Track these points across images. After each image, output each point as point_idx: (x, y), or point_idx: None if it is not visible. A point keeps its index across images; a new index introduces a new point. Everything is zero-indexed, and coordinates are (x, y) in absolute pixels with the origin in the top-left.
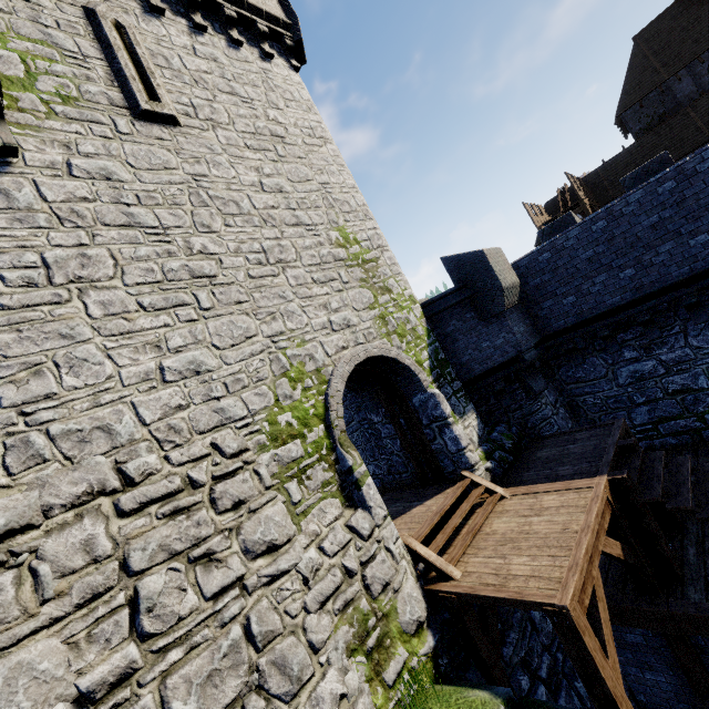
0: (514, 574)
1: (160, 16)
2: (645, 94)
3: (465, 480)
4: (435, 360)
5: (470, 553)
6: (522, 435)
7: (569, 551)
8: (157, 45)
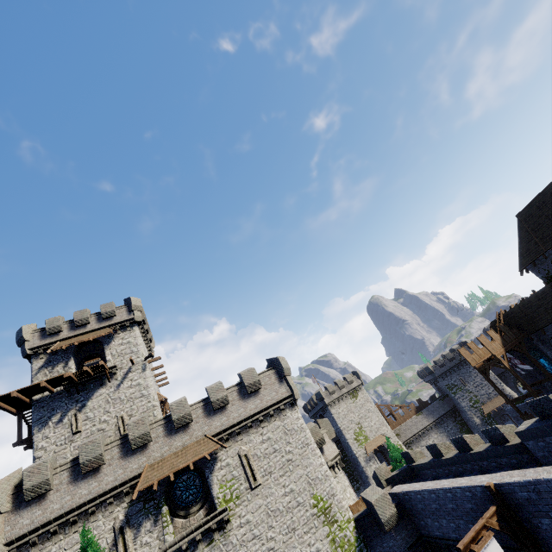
0: None
1: (254, 434)
2: (533, 259)
3: None
4: None
5: None
6: None
7: None
8: (254, 450)
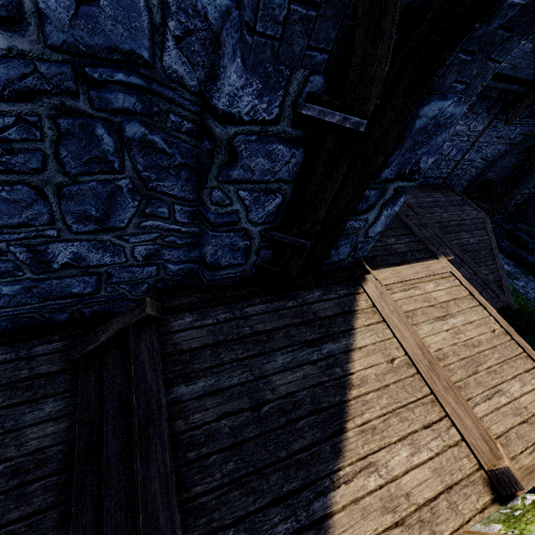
0: (534, 411)
1: None
2: None
3: (372, 279)
4: None
5: None
6: None
7: (529, 359)
8: None
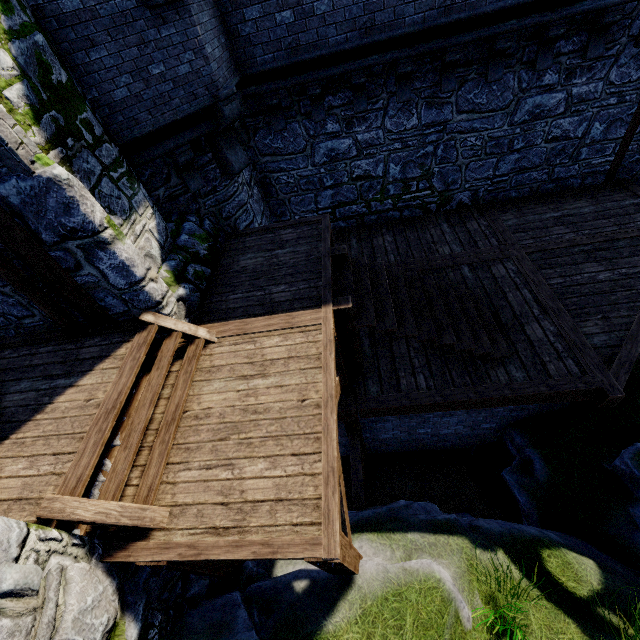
0: (252, 499)
1: None
2: None
3: (150, 329)
4: (44, 86)
5: (176, 461)
6: (217, 231)
7: (317, 442)
8: None
